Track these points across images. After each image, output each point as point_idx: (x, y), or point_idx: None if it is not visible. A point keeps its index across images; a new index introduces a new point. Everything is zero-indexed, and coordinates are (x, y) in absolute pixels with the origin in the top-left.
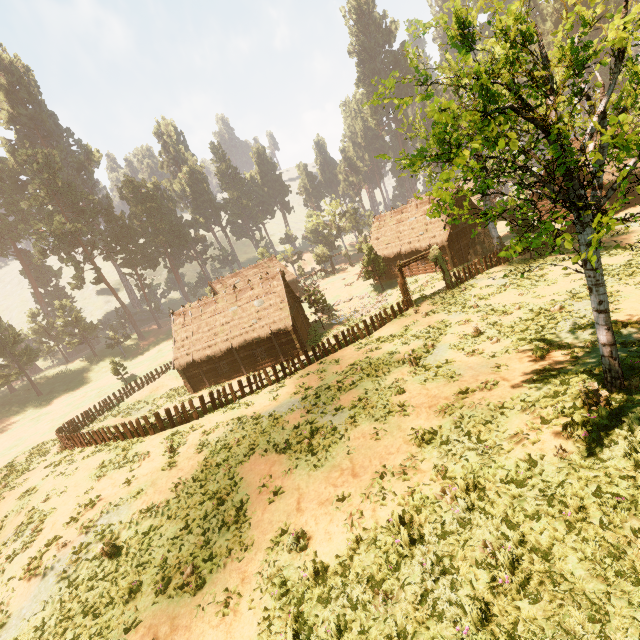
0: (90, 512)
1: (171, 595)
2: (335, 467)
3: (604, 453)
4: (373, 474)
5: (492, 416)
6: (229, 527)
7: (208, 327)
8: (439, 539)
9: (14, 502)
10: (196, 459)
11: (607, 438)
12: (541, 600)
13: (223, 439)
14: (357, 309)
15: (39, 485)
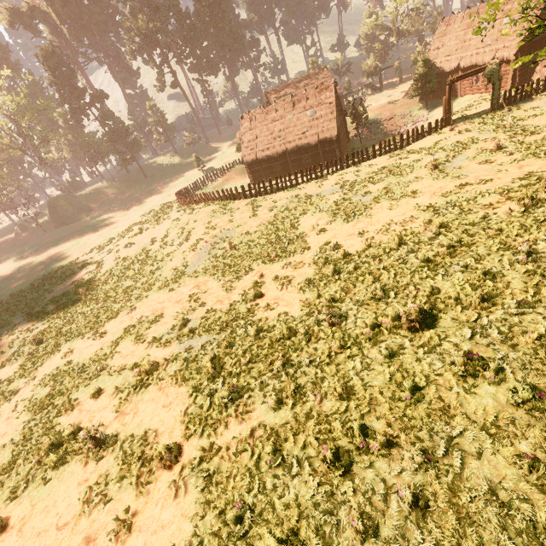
0: (214, 231)
1: (267, 263)
2: (360, 221)
3: (533, 211)
4: (384, 224)
5: (475, 197)
6: (294, 243)
7: (268, 132)
8: (415, 244)
9: (169, 224)
10: (269, 214)
11: (541, 205)
12: (457, 257)
13: (285, 206)
14: (395, 128)
15: (180, 218)
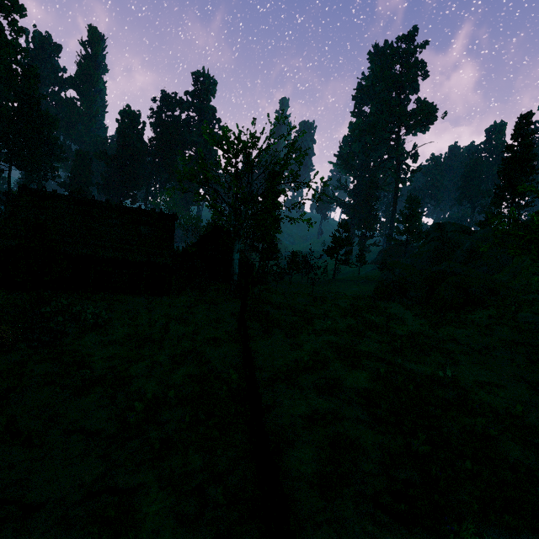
0: None
1: None
2: None
3: None
4: None
5: None
6: None
7: None
8: None
9: None
10: None
11: None
12: None
13: None
14: None
15: None
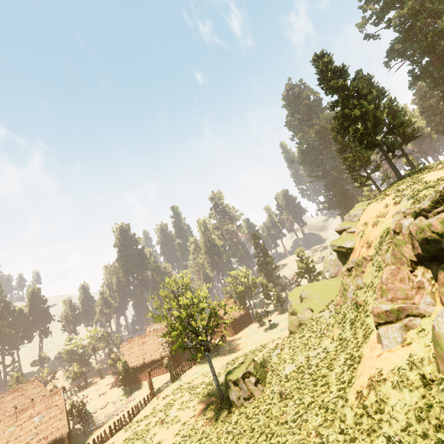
0: None
1: None
2: None
3: (218, 418)
4: None
5: (193, 426)
6: None
7: None
8: None
9: None
10: None
11: (219, 414)
12: None
13: None
14: (112, 412)
15: None
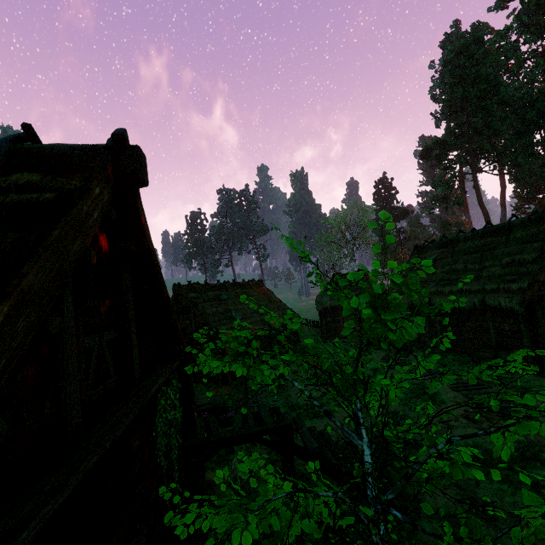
0: None
1: None
2: None
3: None
4: None
5: None
6: None
7: None
8: None
9: None
10: None
11: None
12: None
13: None
14: None
15: None
